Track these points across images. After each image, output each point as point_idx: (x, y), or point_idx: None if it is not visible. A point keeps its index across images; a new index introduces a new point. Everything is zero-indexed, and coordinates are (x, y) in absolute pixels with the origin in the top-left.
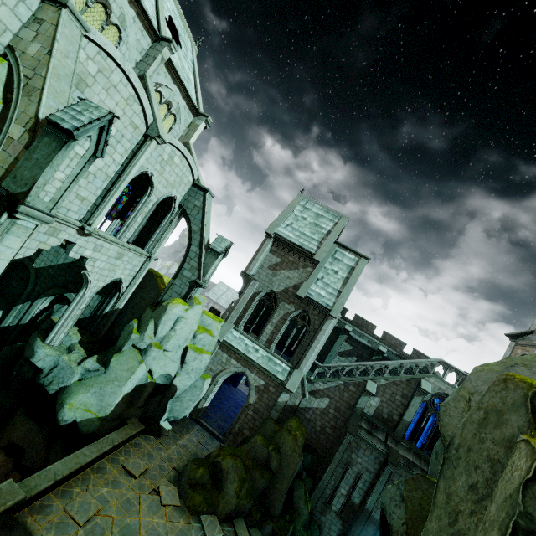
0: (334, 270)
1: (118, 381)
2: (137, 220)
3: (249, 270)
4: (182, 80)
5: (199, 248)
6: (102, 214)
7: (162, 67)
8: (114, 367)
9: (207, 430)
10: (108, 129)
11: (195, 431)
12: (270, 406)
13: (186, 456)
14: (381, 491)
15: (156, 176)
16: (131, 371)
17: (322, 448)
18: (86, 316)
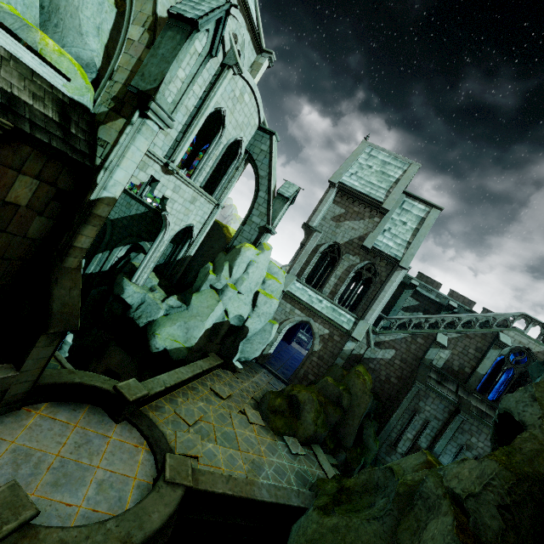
0: (402, 221)
1: (200, 316)
2: (209, 164)
3: (311, 222)
4: (250, 8)
5: (267, 193)
6: (183, 151)
7: None
8: (195, 304)
9: (273, 374)
10: (224, 22)
11: (263, 373)
12: (335, 354)
13: (260, 391)
14: (451, 437)
15: (227, 115)
16: (210, 308)
17: (386, 396)
18: (160, 263)
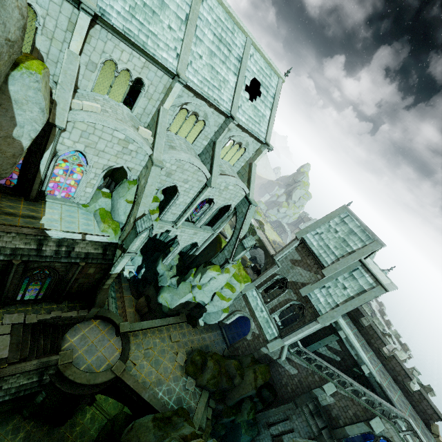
0: (344, 285)
1: (179, 296)
2: (206, 217)
3: (275, 257)
4: (248, 130)
5: (236, 240)
6: (182, 221)
7: (233, 126)
8: (180, 288)
9: (223, 336)
10: (152, 229)
11: (215, 333)
12: (257, 348)
13: (201, 344)
14: None
15: (216, 197)
16: (185, 294)
17: (280, 395)
18: (184, 251)
